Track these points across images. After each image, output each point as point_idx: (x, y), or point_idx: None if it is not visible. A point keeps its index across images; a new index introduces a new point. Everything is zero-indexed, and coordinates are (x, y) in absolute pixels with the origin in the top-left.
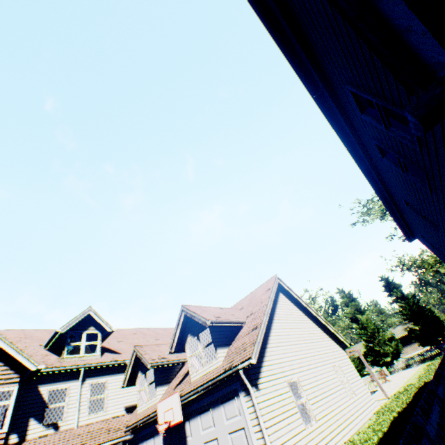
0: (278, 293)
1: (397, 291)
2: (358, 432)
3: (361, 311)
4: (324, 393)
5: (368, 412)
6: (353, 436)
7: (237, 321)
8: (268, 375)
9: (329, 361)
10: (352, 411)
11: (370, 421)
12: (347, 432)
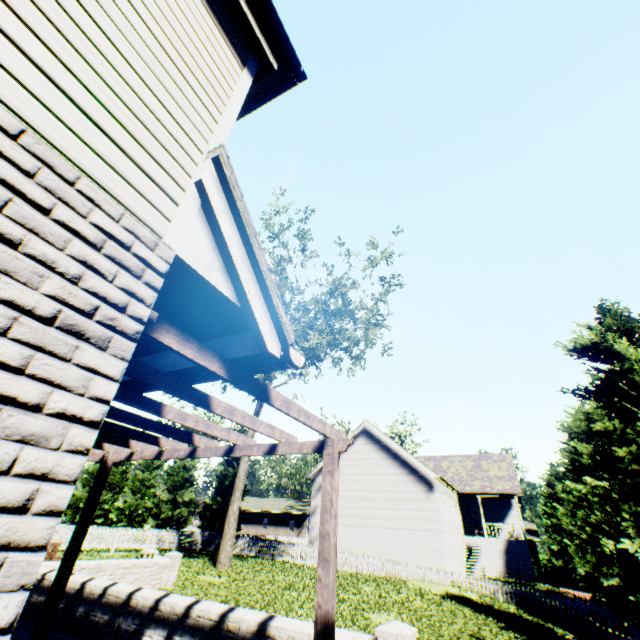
0: None
1: None
2: None
3: None
4: None
5: None
6: None
7: None
8: None
9: None
10: None
11: None
12: None
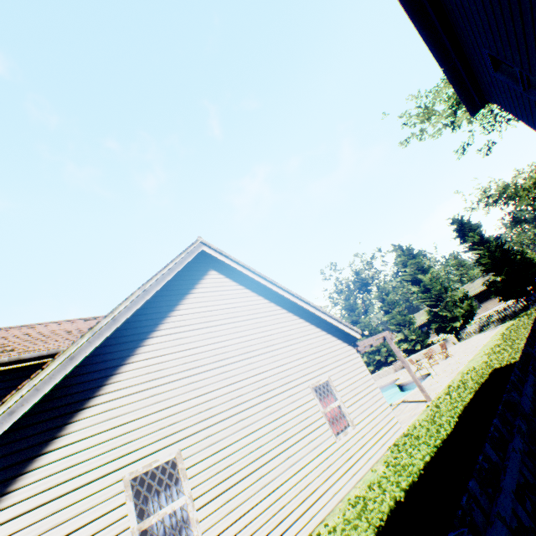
0: (205, 271)
1: (474, 235)
2: (324, 526)
3: (424, 270)
4: (261, 457)
5: (375, 452)
6: (313, 534)
7: (51, 353)
8: (45, 490)
9: (304, 379)
10: (333, 467)
11: (368, 480)
12: (301, 529)
